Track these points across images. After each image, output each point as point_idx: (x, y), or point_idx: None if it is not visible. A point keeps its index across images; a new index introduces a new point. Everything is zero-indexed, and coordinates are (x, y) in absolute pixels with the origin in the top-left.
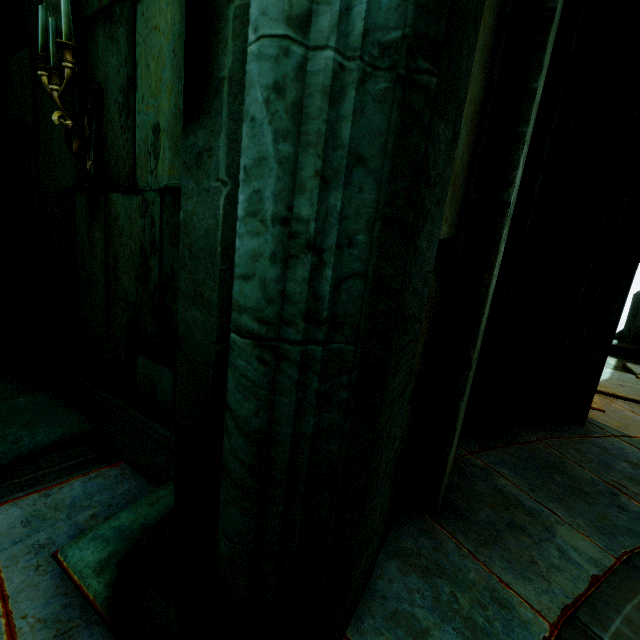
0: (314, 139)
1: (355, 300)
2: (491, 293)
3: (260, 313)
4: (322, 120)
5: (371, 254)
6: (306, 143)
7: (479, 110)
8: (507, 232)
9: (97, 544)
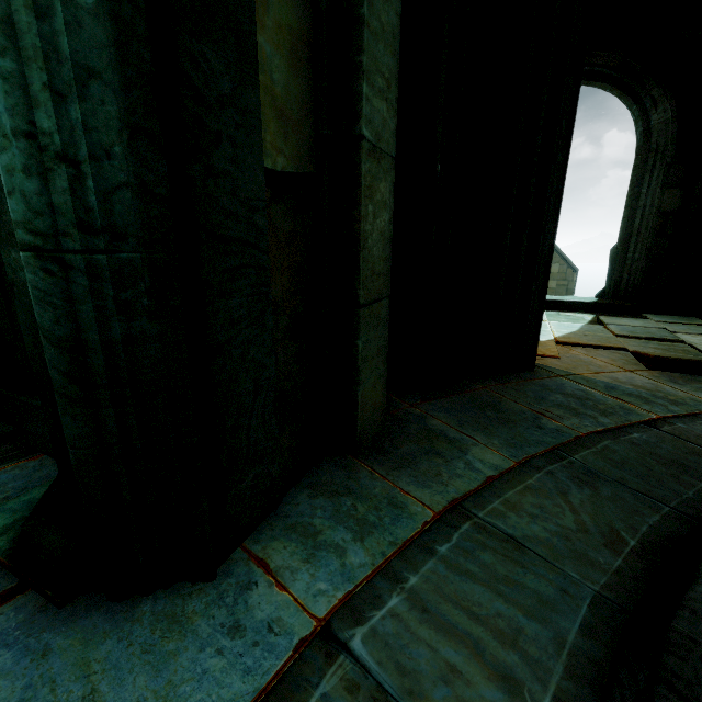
0: (32, 53)
1: (130, 210)
2: (378, 234)
3: (30, 225)
4: (34, 34)
5: (127, 163)
6: (27, 58)
7: (308, 40)
8: (390, 172)
9: (3, 515)
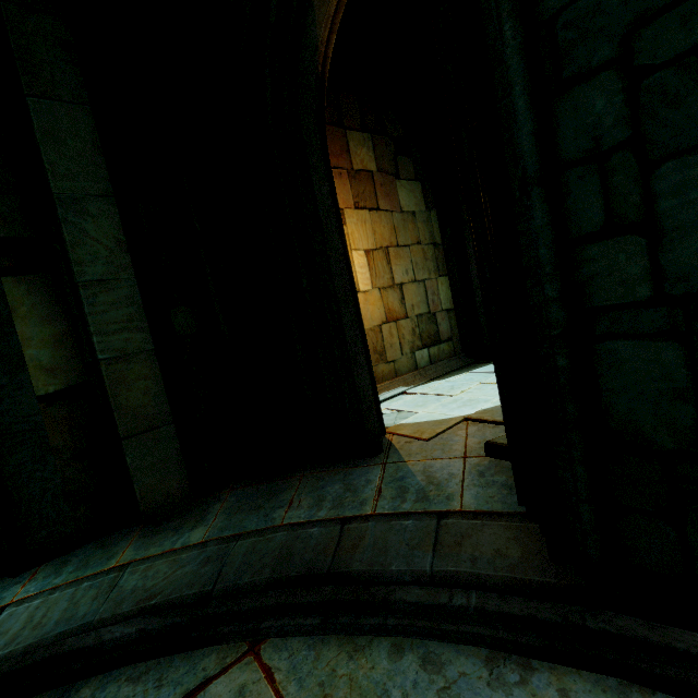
0: None
1: None
2: (138, 395)
3: None
4: None
5: None
6: None
7: (69, 331)
8: (148, 359)
9: None
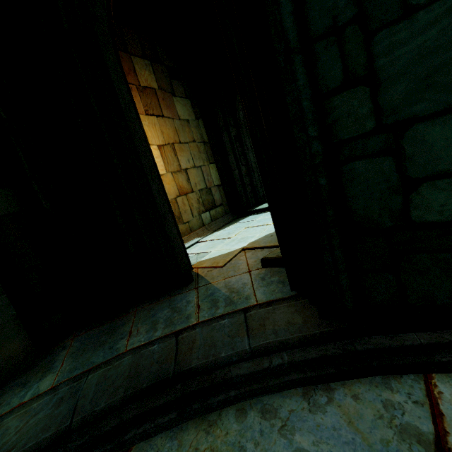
0: None
1: None
2: None
3: None
4: None
5: None
6: None
7: None
8: None
9: None
